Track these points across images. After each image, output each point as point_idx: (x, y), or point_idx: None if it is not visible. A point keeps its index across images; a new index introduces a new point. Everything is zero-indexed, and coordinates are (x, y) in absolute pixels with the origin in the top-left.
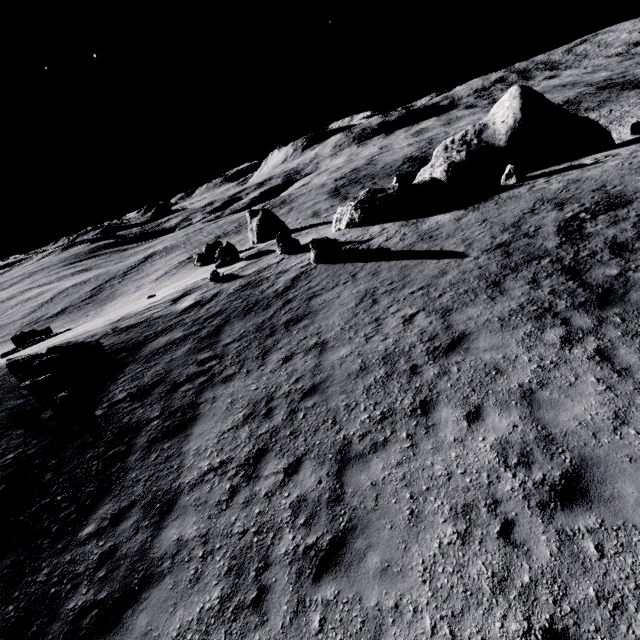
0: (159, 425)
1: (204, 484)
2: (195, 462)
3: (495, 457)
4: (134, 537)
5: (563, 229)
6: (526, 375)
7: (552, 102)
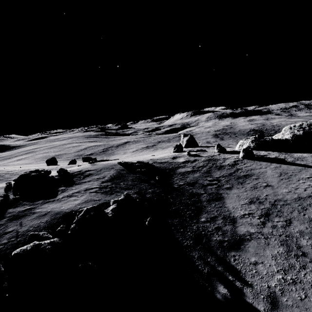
0: (207, 196)
1: (246, 218)
2: (235, 210)
3: None
4: (225, 226)
5: None
6: None
7: None
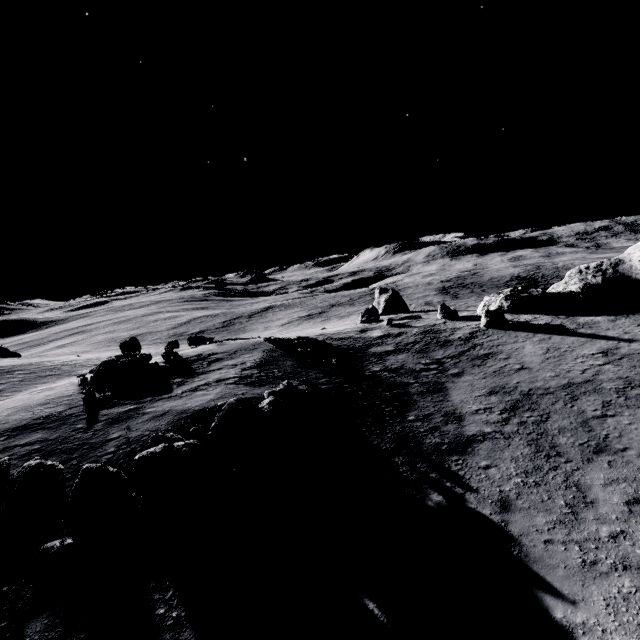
0: (420, 386)
1: (480, 414)
2: (464, 405)
3: None
4: (447, 425)
5: None
6: None
7: None
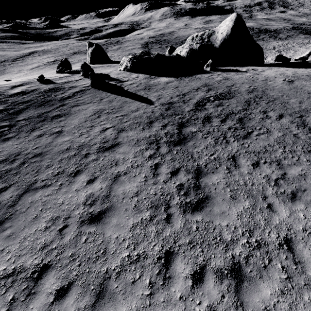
0: None
1: None
2: None
3: (84, 200)
4: None
5: (198, 103)
6: (124, 168)
7: (247, 30)
